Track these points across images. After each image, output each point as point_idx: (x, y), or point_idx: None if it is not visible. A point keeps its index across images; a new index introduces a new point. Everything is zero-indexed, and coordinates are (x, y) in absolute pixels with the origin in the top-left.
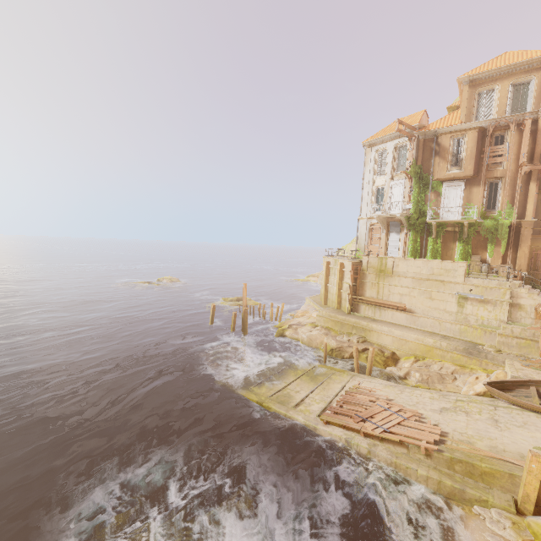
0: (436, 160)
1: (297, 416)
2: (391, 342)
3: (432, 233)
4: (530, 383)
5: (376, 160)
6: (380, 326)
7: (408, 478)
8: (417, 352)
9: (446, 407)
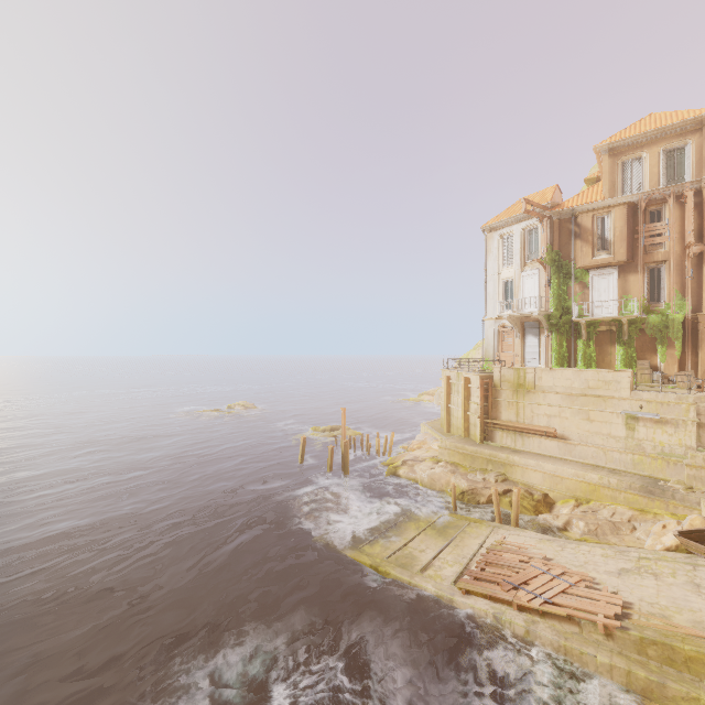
0: (577, 244)
1: (426, 584)
2: (542, 480)
3: (581, 335)
4: None
5: (500, 247)
6: (525, 459)
7: (585, 667)
8: (577, 492)
9: (626, 568)
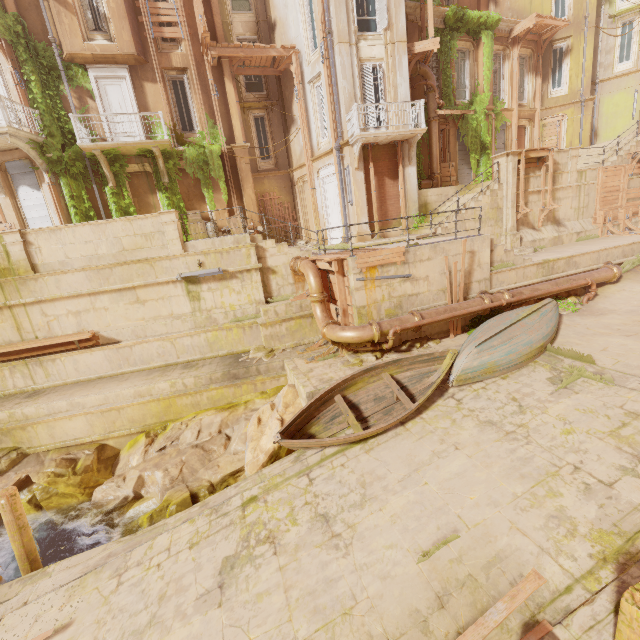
0: (51, 8)
1: None
2: (88, 428)
3: (107, 179)
4: (333, 391)
5: None
6: (46, 405)
7: None
8: (148, 420)
9: (231, 556)
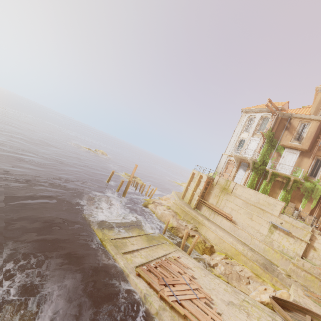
0: (285, 132)
1: (121, 260)
2: (213, 238)
3: (267, 178)
4: (307, 311)
5: (246, 122)
6: (210, 224)
7: None
8: (228, 252)
9: (234, 302)
